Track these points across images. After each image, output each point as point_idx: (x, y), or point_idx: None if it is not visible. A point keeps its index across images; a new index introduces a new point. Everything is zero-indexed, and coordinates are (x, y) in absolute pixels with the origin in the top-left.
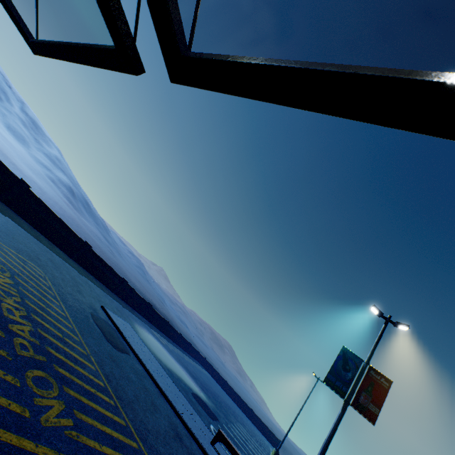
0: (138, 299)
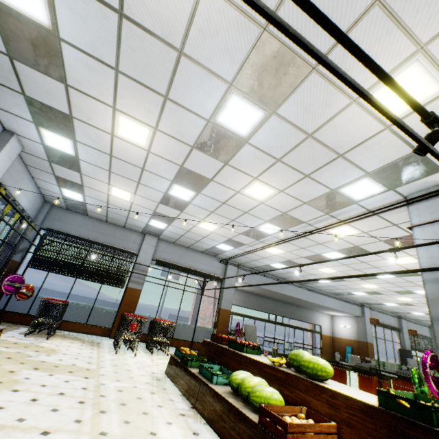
0: None
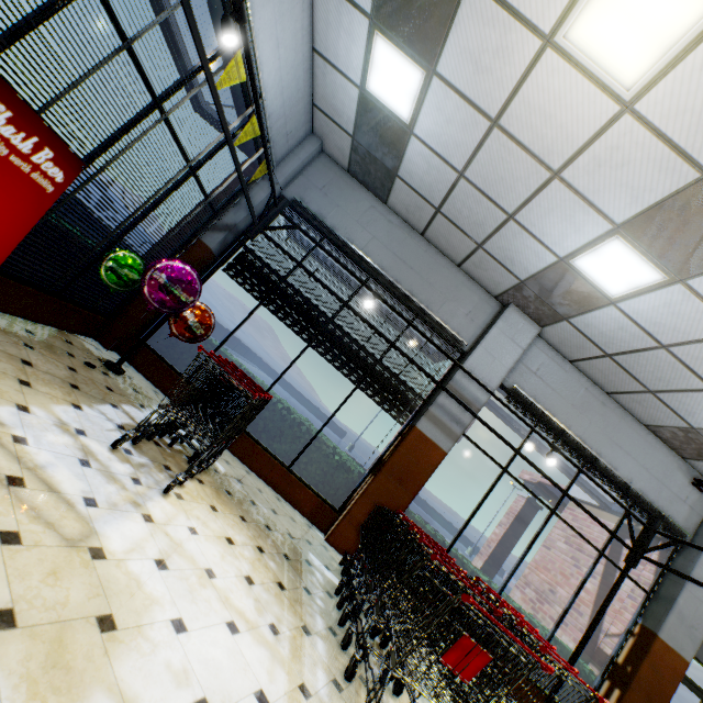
0: None
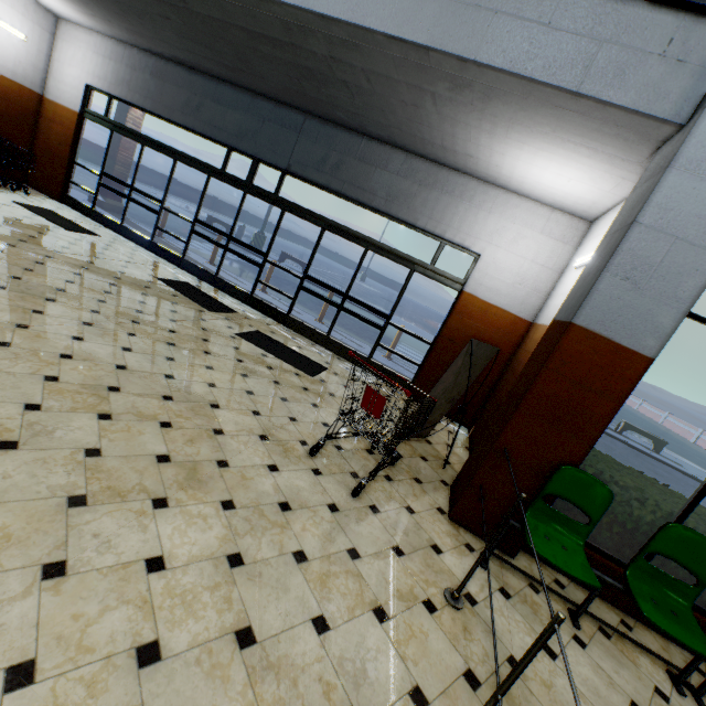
0: (154, 175)
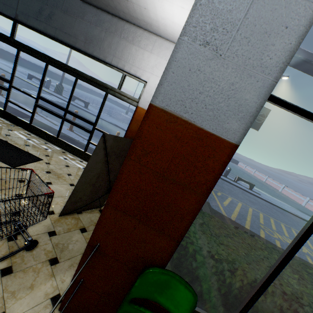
0: (5, 53)
